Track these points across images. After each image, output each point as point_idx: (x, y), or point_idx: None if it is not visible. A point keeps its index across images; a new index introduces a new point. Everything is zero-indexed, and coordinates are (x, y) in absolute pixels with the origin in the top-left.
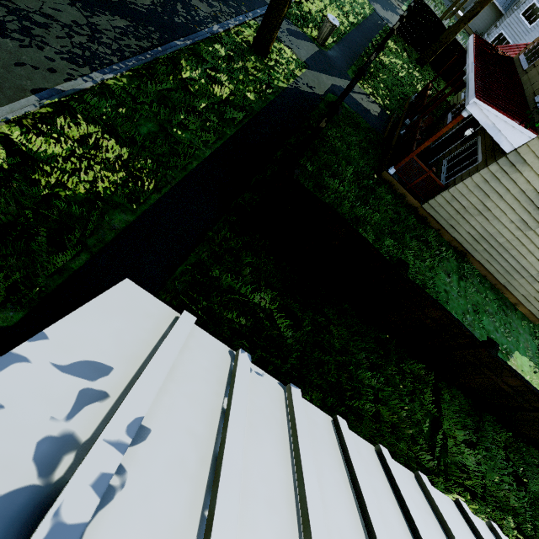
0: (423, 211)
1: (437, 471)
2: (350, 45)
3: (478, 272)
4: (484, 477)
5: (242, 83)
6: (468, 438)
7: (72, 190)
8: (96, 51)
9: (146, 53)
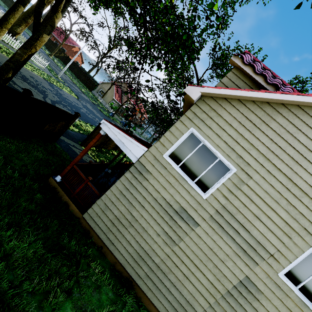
0: (85, 223)
1: None
2: None
3: None
4: None
5: None
6: None
7: None
8: None
9: None
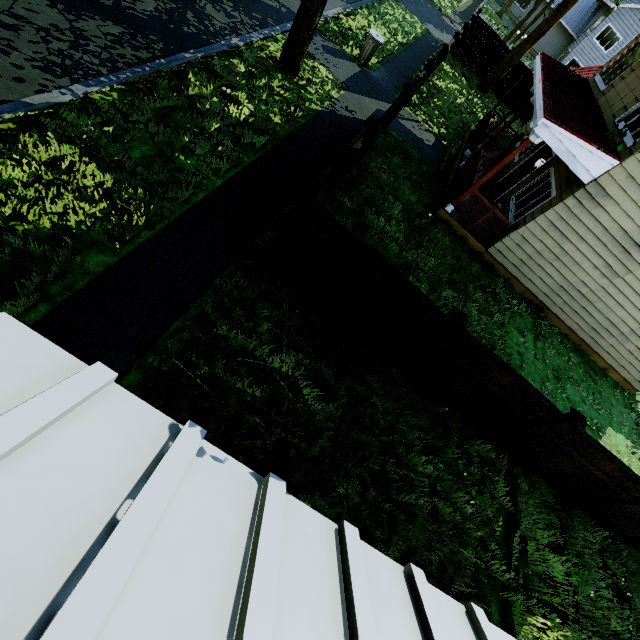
0: (488, 257)
1: (515, 585)
2: (399, 66)
3: (559, 330)
4: (576, 592)
5: (265, 104)
6: (554, 540)
7: (33, 224)
8: (80, 60)
9: (144, 65)
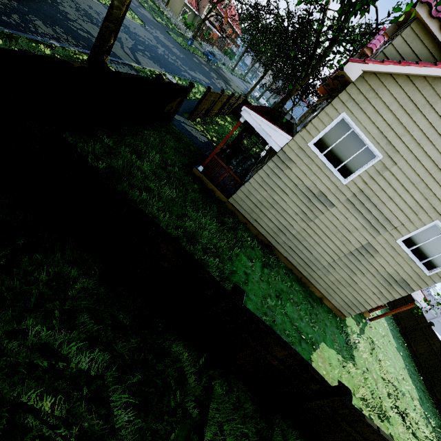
0: (230, 206)
1: None
2: (192, 105)
3: (284, 264)
4: None
5: None
6: None
7: None
8: None
9: None
